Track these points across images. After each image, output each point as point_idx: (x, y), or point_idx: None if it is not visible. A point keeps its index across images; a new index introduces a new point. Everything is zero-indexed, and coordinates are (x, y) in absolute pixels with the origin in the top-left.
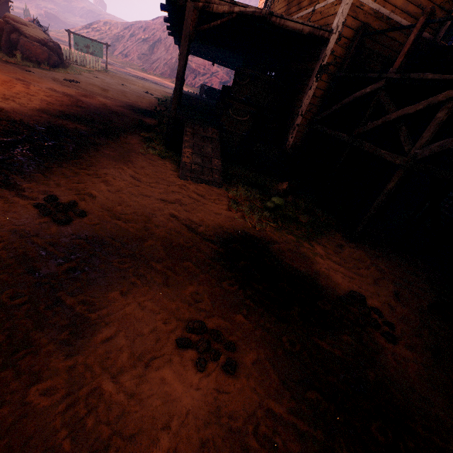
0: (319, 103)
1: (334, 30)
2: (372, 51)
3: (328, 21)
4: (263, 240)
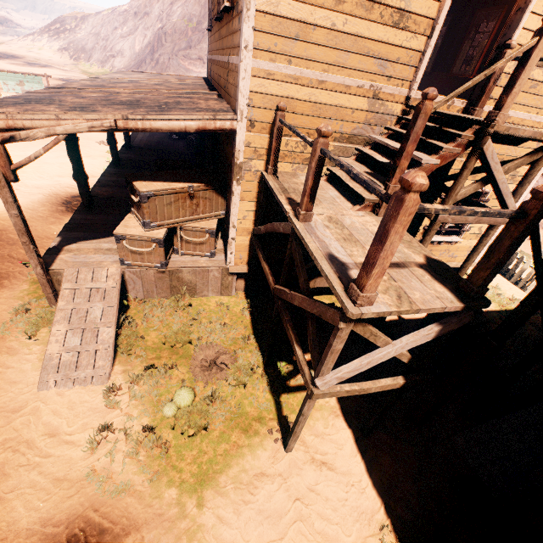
0: (255, 207)
1: (237, 116)
2: (312, 128)
3: (235, 95)
4: (111, 530)
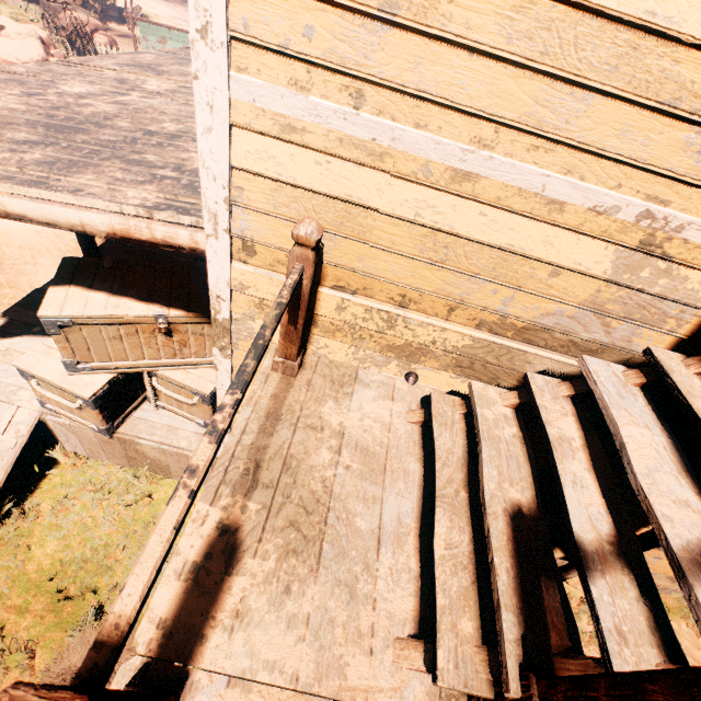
0: None
1: (205, 223)
2: (416, 287)
3: None
4: None
